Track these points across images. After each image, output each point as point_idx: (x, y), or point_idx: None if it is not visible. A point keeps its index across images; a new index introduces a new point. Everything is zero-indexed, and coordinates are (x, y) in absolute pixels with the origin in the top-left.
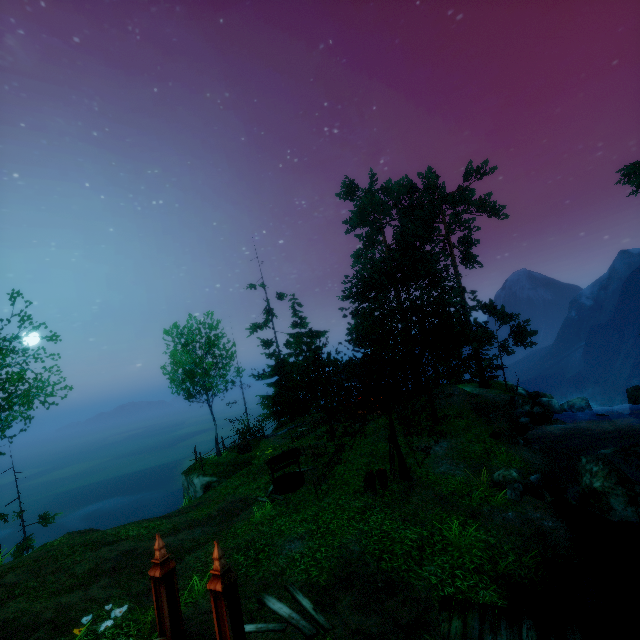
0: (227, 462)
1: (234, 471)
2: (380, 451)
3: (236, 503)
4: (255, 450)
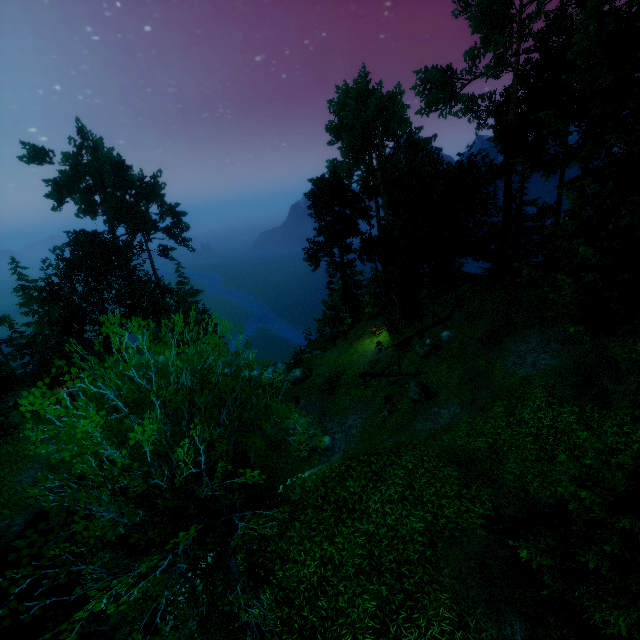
0: None
1: None
2: (10, 454)
3: None
4: None
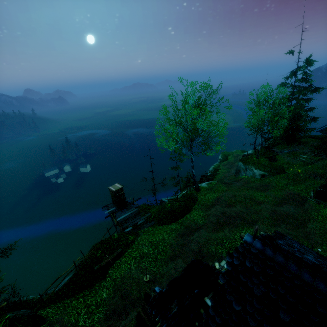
0: (268, 166)
1: (277, 173)
2: None
3: (294, 195)
4: (278, 161)
